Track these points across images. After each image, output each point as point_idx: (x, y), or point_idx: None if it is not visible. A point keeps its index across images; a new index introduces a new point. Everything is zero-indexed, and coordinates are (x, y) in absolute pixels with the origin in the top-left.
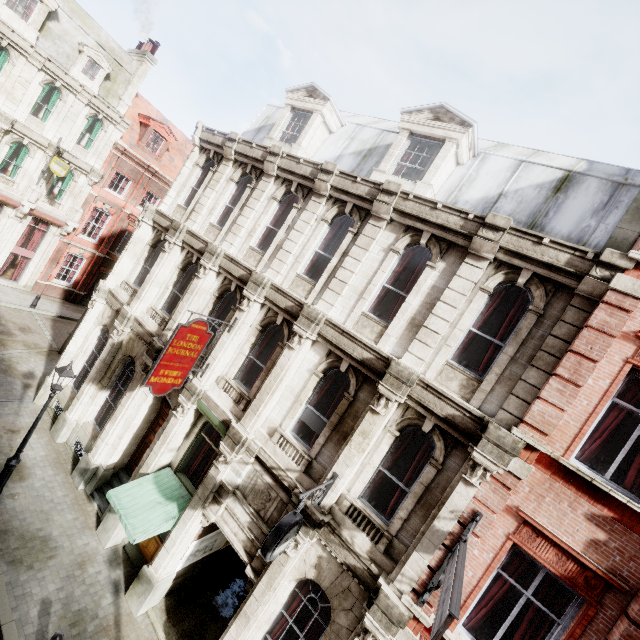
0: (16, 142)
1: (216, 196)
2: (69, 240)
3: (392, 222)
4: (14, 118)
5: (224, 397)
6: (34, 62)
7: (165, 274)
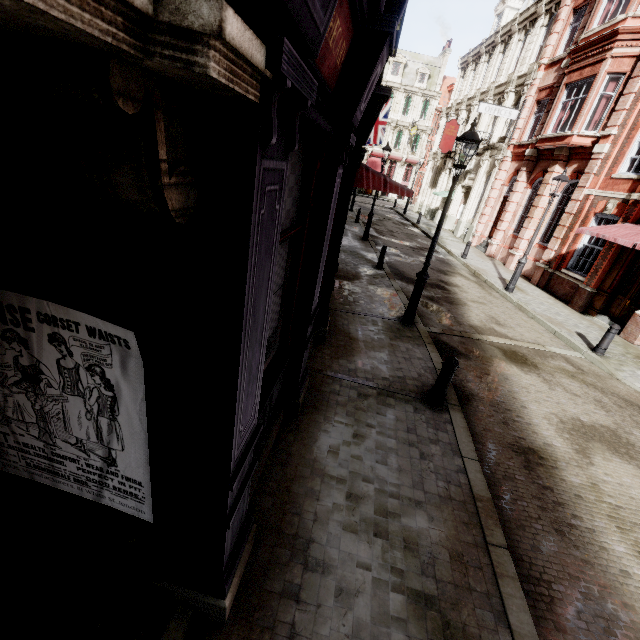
0: (398, 131)
1: (466, 83)
2: (421, 171)
3: (520, 30)
4: (397, 120)
5: None
6: (401, 91)
7: None
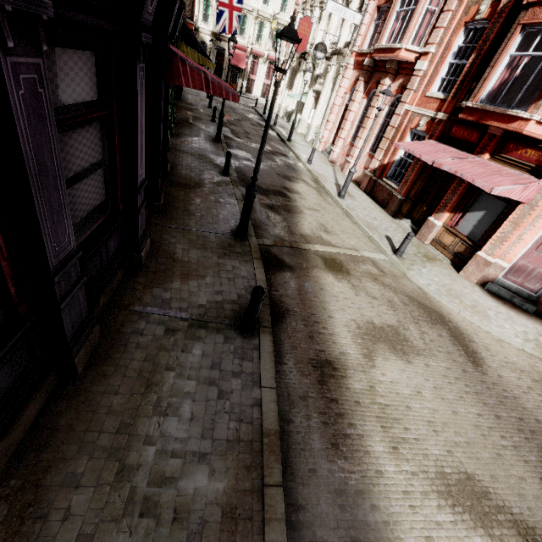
0: (260, 23)
1: None
2: None
3: None
4: (258, 9)
5: None
6: None
7: None
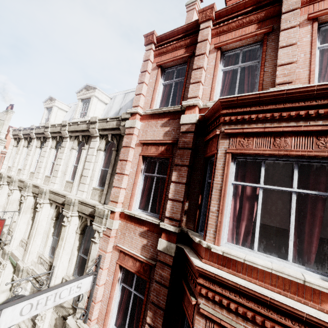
0: None
1: (20, 156)
2: None
3: (72, 137)
4: None
5: (21, 250)
6: None
7: (3, 200)
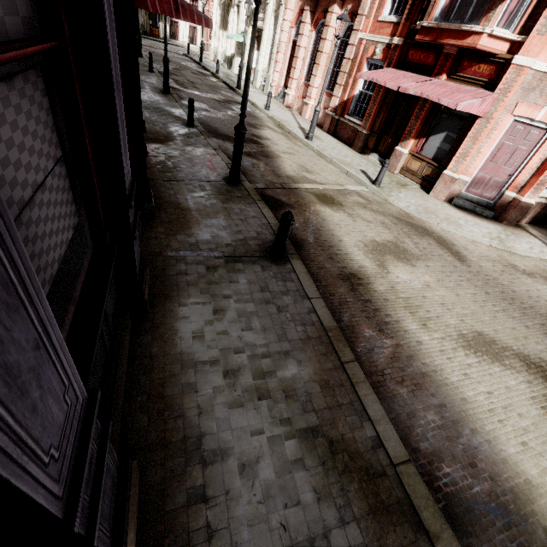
0: None
1: None
2: (208, 8)
3: None
4: None
5: None
6: None
7: None
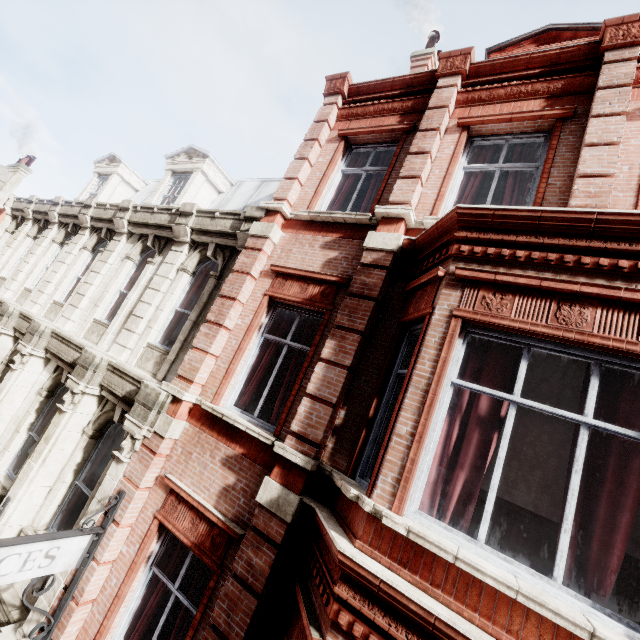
0: None
1: (13, 252)
2: None
3: (133, 235)
4: None
5: None
6: None
7: None
